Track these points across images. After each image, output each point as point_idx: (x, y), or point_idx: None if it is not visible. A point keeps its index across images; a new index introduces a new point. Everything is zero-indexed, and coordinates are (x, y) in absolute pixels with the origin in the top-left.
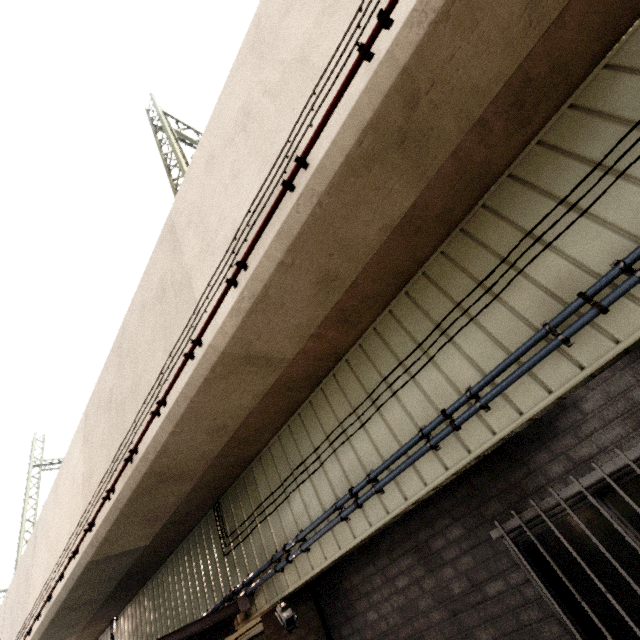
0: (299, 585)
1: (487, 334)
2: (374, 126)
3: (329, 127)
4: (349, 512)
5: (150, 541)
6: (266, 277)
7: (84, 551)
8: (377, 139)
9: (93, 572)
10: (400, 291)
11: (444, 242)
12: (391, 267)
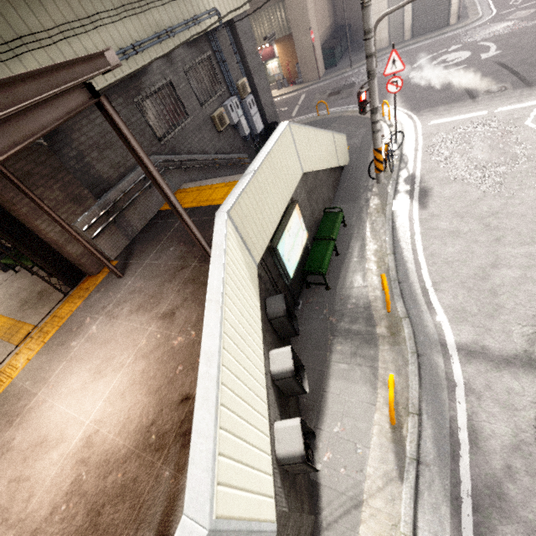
0: None
1: (141, 24)
2: None
3: None
4: None
5: None
6: None
7: None
8: None
9: None
10: None
11: None
12: None
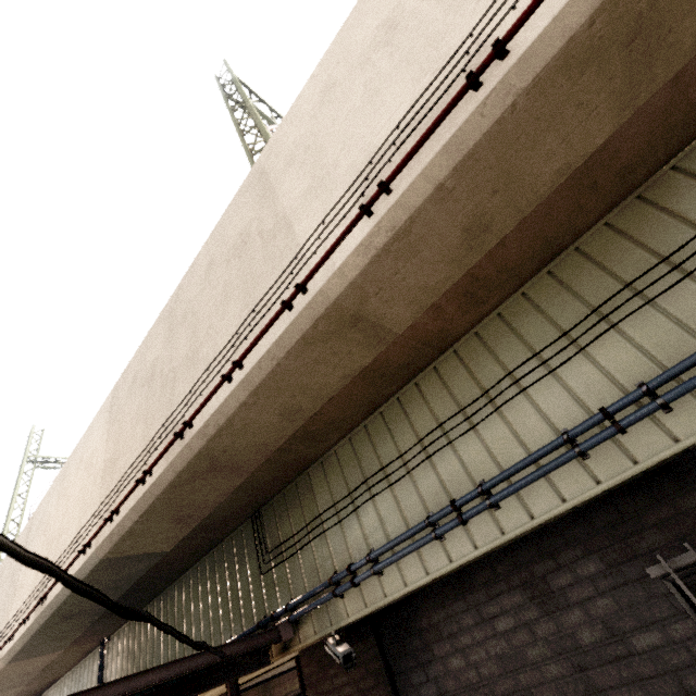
0: (364, 615)
1: (672, 319)
2: (615, 1)
3: (549, 2)
4: (448, 529)
5: (173, 547)
6: (417, 203)
7: (99, 545)
8: (610, 24)
9: (102, 574)
10: (540, 270)
11: (611, 212)
12: (546, 231)
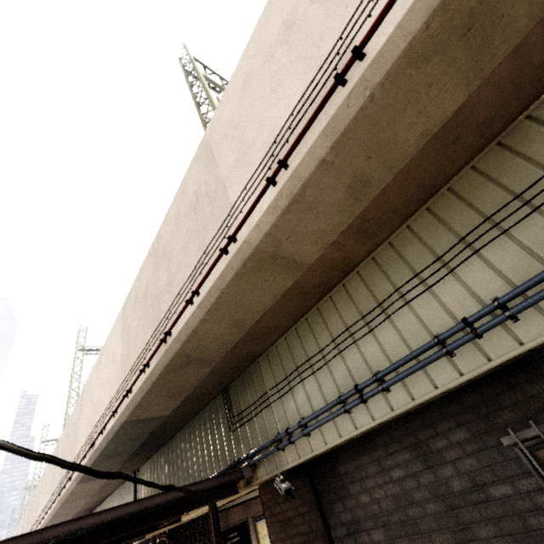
0: (298, 463)
1: (522, 246)
2: (446, 6)
3: (393, 12)
4: (353, 406)
5: (171, 412)
6: (306, 175)
7: (122, 412)
8: (445, 23)
9: (127, 430)
10: (421, 207)
11: (476, 157)
12: (419, 179)
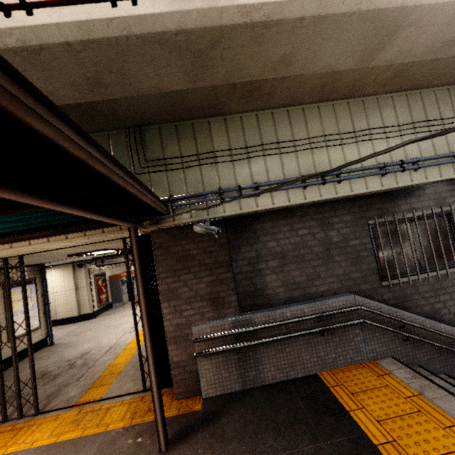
0: (238, 213)
1: (432, 142)
2: None
3: None
4: (316, 184)
5: None
6: None
7: None
8: None
9: None
10: (404, 91)
11: (438, 87)
12: (435, 73)
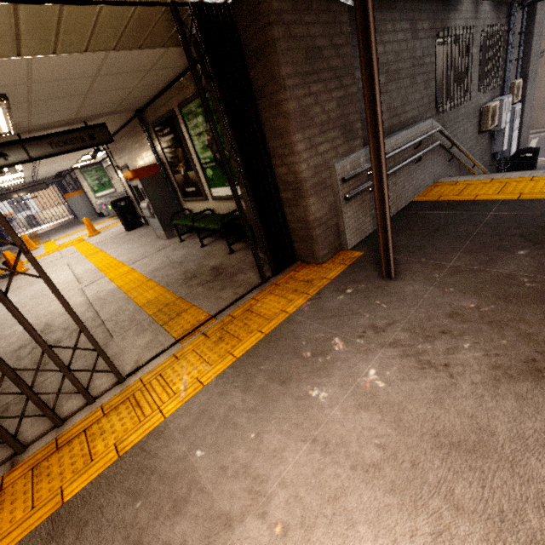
0: None
1: None
2: None
3: None
4: None
5: None
6: None
7: None
8: None
9: None
10: None
11: None
12: None
